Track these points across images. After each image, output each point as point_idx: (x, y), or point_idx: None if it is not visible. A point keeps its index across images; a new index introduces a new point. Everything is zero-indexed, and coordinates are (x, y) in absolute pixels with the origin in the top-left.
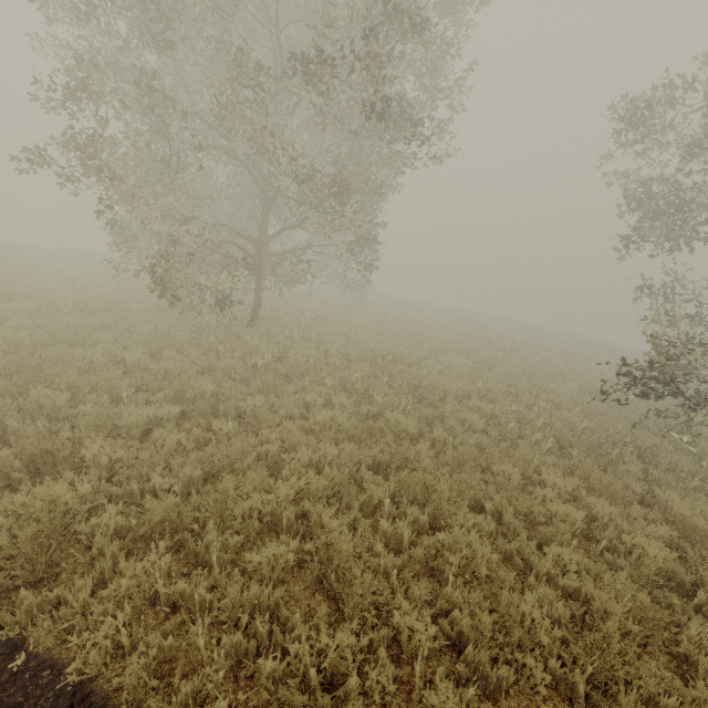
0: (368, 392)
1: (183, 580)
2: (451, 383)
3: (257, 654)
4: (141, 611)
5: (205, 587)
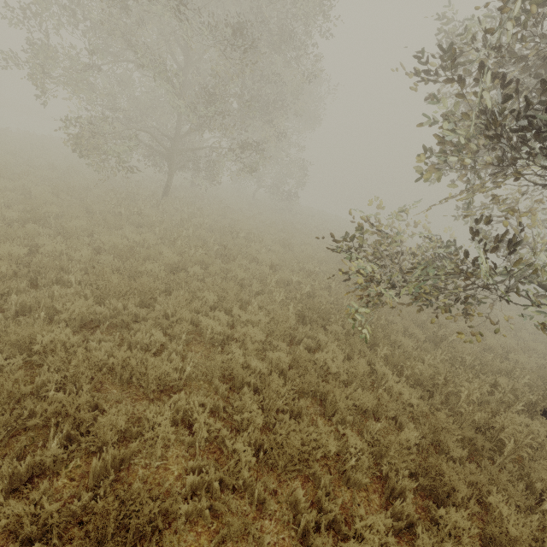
0: (177, 241)
1: None
2: (262, 254)
3: None
4: None
5: None
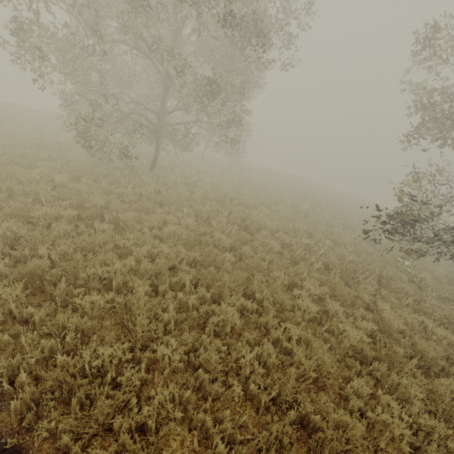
0: (209, 219)
1: (32, 307)
2: (270, 221)
3: (67, 354)
4: (4, 321)
5: (46, 313)
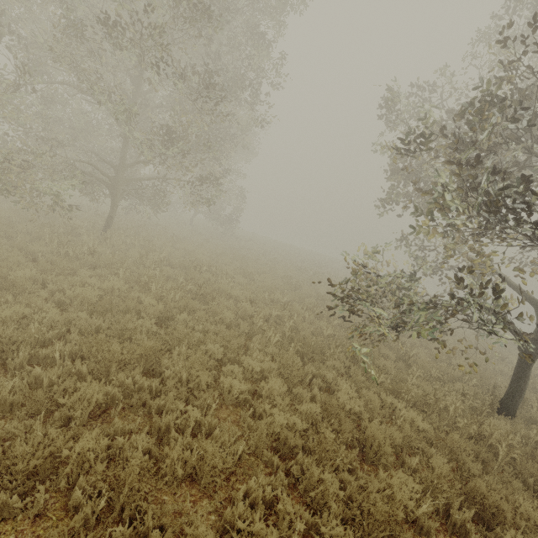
0: (149, 284)
1: None
2: (236, 289)
3: None
4: None
5: None
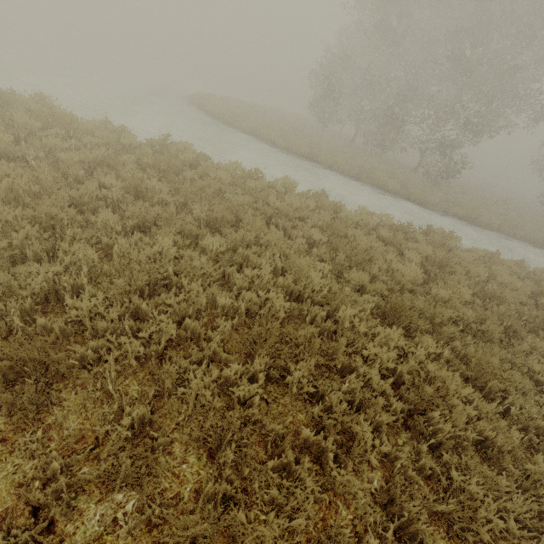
0: (496, 205)
1: None
2: (494, 199)
3: None
4: None
5: None
